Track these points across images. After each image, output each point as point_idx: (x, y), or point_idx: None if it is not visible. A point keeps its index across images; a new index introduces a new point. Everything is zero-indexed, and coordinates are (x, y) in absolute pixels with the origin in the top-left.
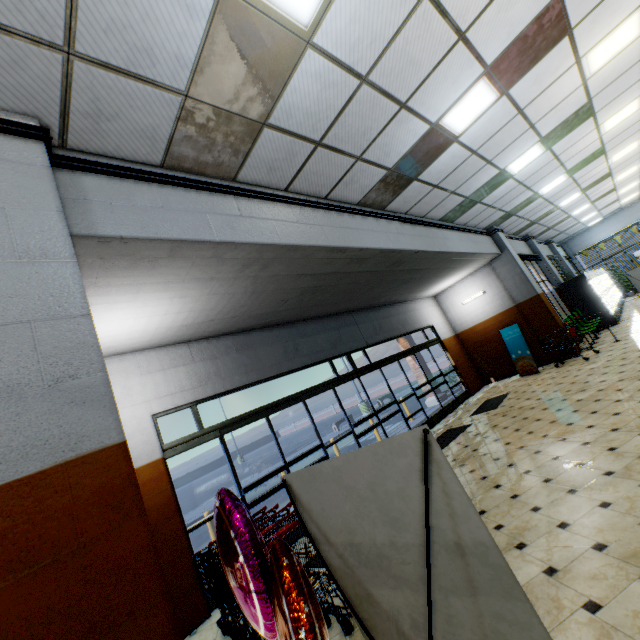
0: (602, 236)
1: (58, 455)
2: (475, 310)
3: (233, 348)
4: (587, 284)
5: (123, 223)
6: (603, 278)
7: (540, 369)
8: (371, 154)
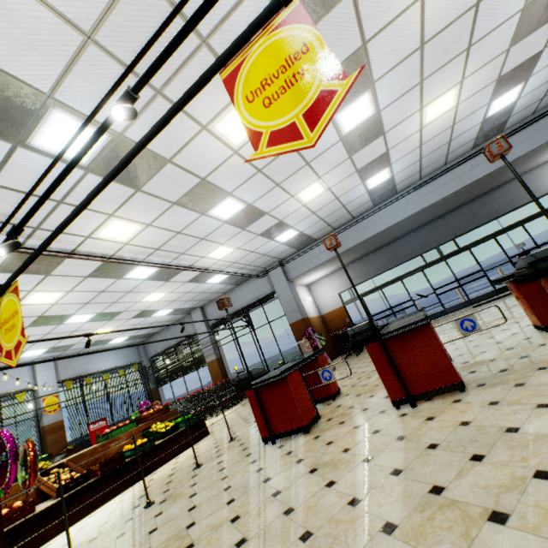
0: None
1: (296, 320)
2: None
3: (362, 264)
4: None
5: (296, 273)
6: None
7: None
8: (353, 209)
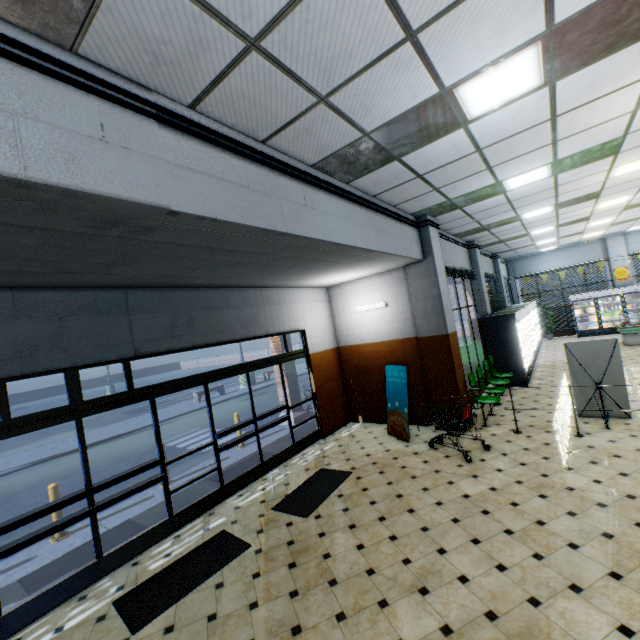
0: (549, 267)
1: None
2: (369, 324)
3: None
4: (514, 328)
5: None
6: (532, 315)
7: (415, 432)
8: None
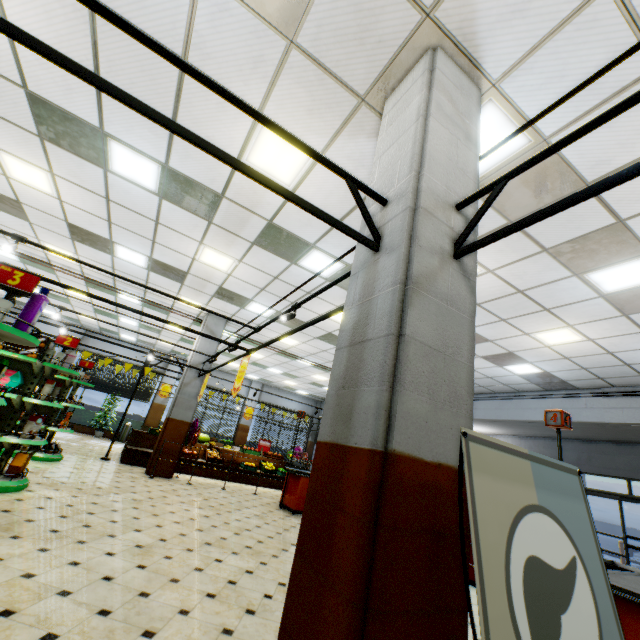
0: None
1: None
2: None
3: (542, 445)
4: None
5: None
6: None
7: None
8: (508, 383)
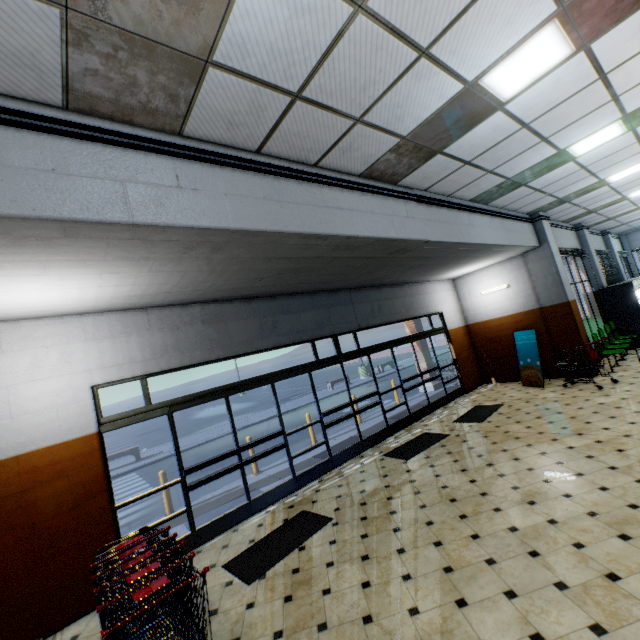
0: None
1: None
2: (493, 303)
3: (200, 319)
4: (632, 295)
5: None
6: None
7: (547, 382)
8: (376, 116)
